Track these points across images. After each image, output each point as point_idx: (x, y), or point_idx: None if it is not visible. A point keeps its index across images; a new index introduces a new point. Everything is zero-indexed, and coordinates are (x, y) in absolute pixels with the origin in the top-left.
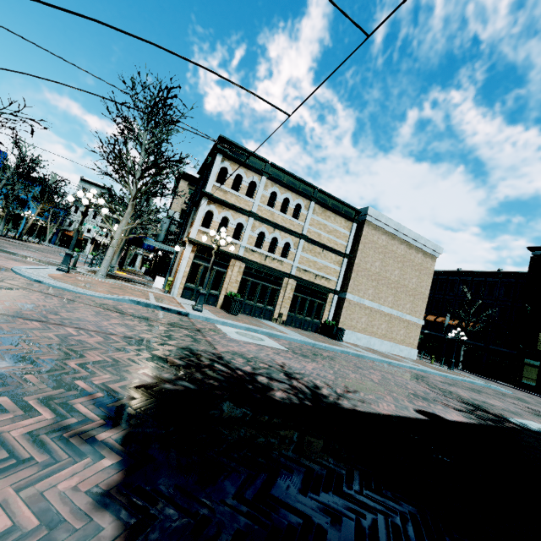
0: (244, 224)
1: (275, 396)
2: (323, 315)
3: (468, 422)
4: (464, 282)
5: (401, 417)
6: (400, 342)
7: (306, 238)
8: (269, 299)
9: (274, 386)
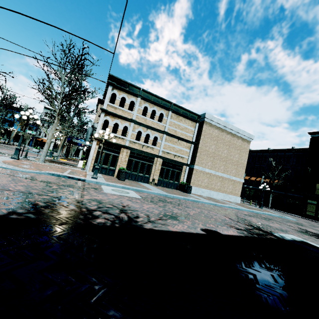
0: (128, 127)
1: (95, 221)
2: (180, 179)
3: (237, 235)
4: (272, 156)
5: (185, 232)
6: (229, 193)
7: (167, 133)
8: (146, 171)
9: (101, 216)
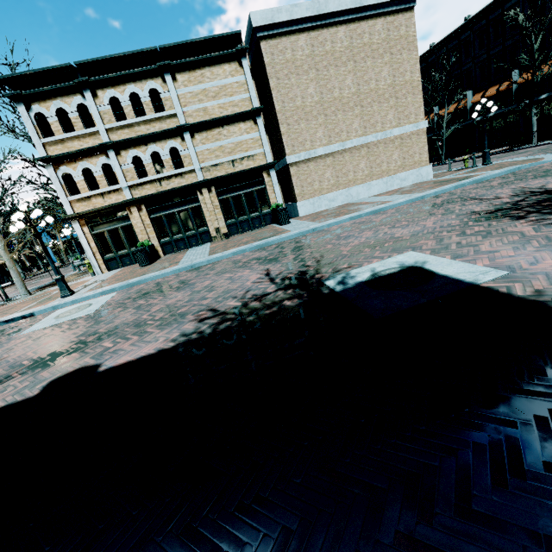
0: (109, 162)
1: None
2: (270, 201)
3: (149, 354)
4: None
5: None
6: (398, 171)
7: (190, 127)
8: (197, 221)
9: None
